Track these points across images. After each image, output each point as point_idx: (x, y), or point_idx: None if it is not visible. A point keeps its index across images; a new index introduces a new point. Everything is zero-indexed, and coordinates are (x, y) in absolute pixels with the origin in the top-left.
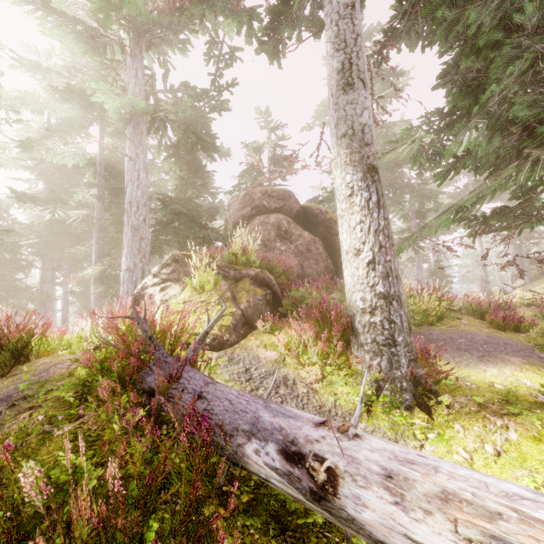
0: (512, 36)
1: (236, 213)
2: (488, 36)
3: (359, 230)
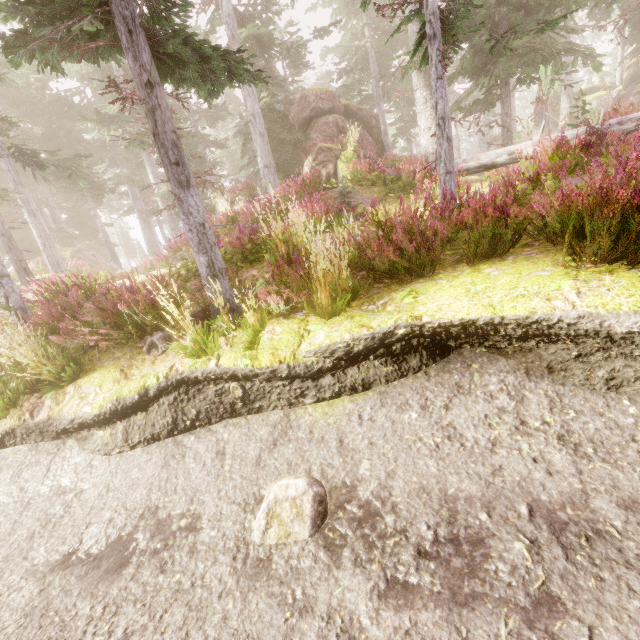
0: (486, 5)
1: (298, 117)
2: (476, 3)
3: (430, 119)
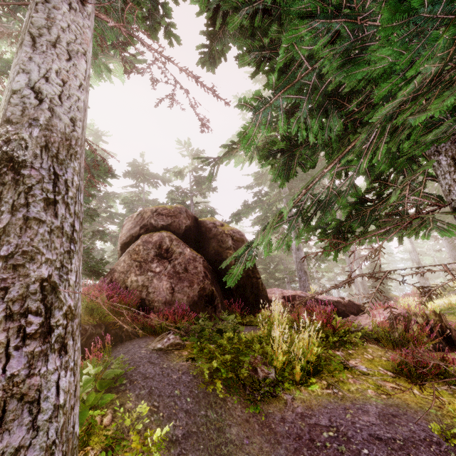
0: None
1: (126, 234)
2: None
3: None
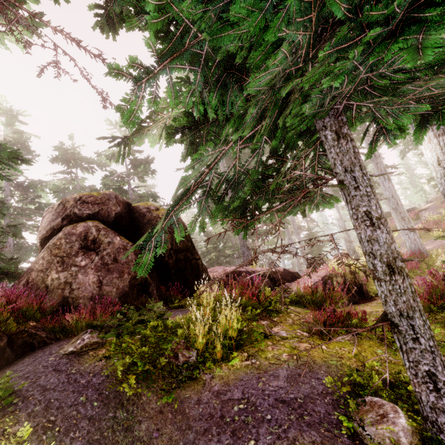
0: None
1: (46, 227)
2: None
3: None
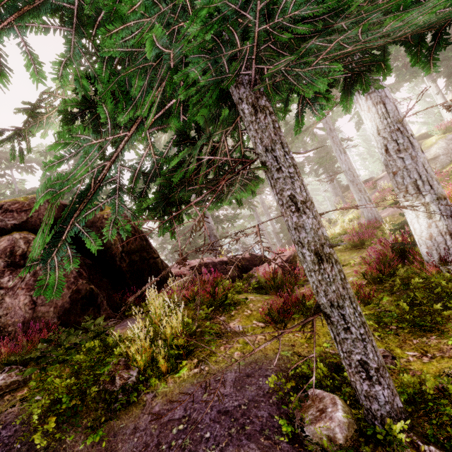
0: None
1: None
2: None
3: None
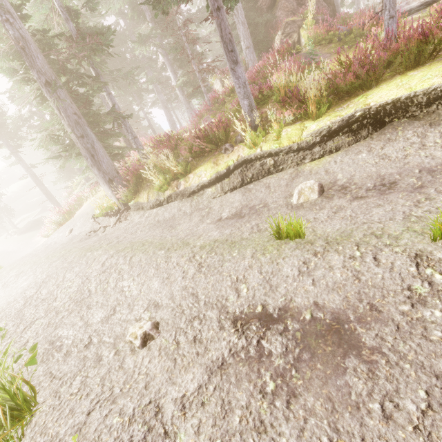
0: None
1: (265, 0)
2: None
3: None
